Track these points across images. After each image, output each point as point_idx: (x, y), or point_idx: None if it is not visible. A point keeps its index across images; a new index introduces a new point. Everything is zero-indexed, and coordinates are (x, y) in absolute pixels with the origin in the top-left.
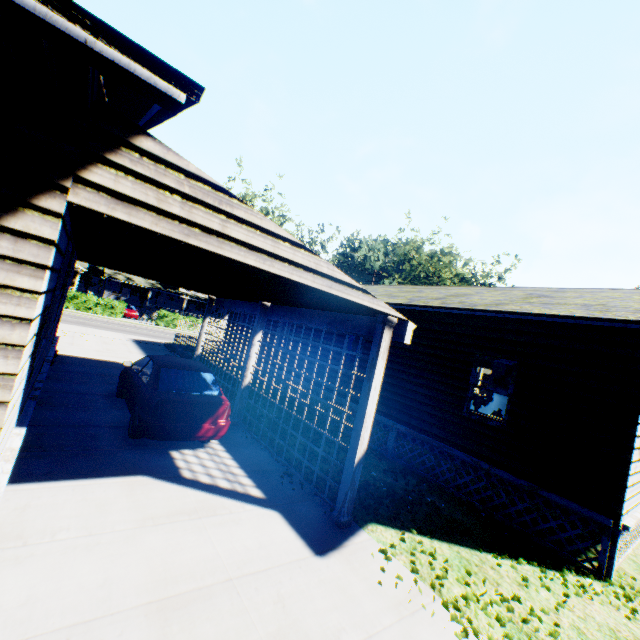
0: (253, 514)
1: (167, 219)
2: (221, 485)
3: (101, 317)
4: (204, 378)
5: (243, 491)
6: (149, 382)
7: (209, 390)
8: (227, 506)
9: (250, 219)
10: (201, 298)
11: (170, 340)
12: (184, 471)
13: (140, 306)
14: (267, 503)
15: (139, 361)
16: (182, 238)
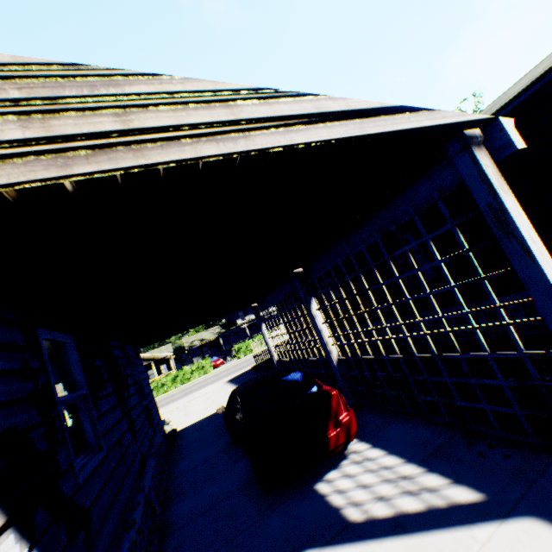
0: (501, 547)
1: (7, 159)
2: (407, 509)
3: (200, 379)
4: (292, 380)
5: (444, 503)
6: (244, 420)
7: (306, 390)
8: (448, 551)
9: (163, 92)
10: (255, 319)
11: (253, 363)
12: (347, 511)
13: (221, 353)
14: (498, 508)
15: (228, 401)
16: (59, 176)
